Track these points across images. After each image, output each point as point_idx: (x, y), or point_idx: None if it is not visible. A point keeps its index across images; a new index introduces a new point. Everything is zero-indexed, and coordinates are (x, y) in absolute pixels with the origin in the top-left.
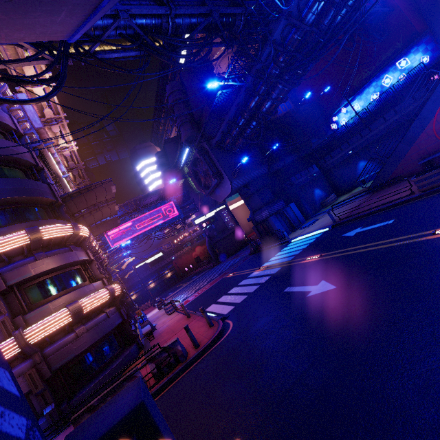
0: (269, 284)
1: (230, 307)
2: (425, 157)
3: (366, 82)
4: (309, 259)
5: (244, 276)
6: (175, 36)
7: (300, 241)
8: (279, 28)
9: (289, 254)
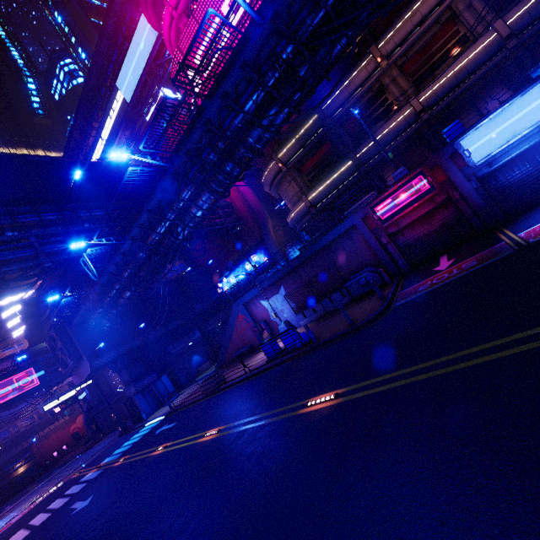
0: (75, 496)
1: (27, 533)
2: (238, 350)
3: (238, 262)
4: (119, 462)
5: (80, 478)
6: (3, 281)
7: (147, 428)
8: (111, 268)
9: (124, 448)
